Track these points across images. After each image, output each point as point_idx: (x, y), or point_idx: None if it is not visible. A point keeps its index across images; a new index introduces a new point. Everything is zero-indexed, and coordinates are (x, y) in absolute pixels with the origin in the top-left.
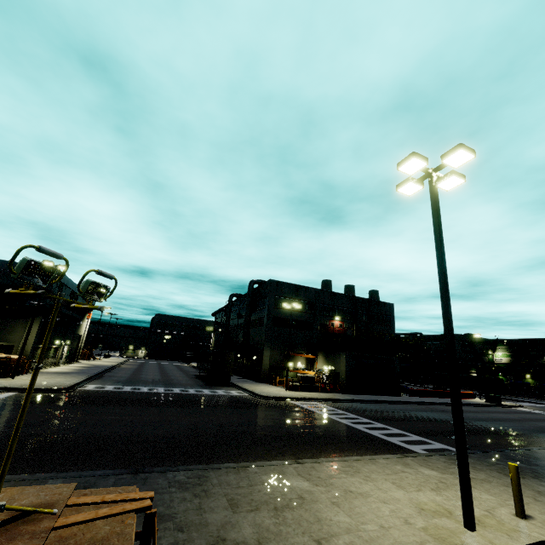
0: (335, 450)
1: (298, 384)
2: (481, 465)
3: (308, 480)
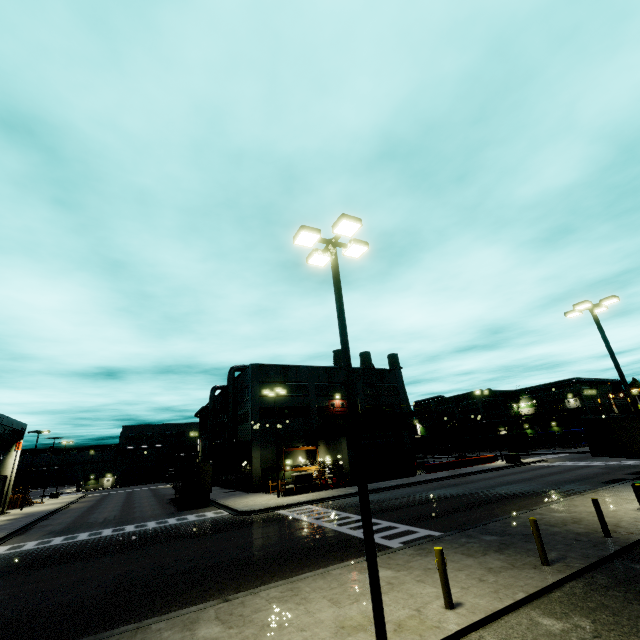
0: (293, 570)
1: (293, 486)
2: (449, 549)
3: (224, 623)
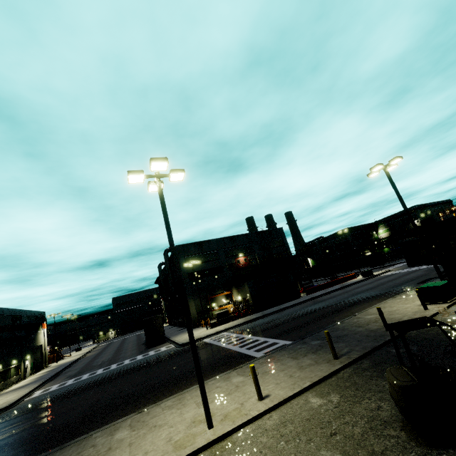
0: (192, 383)
1: (216, 321)
2: (286, 355)
3: (131, 428)
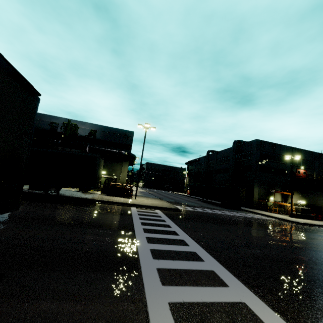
0: None
1: (298, 213)
2: None
3: None
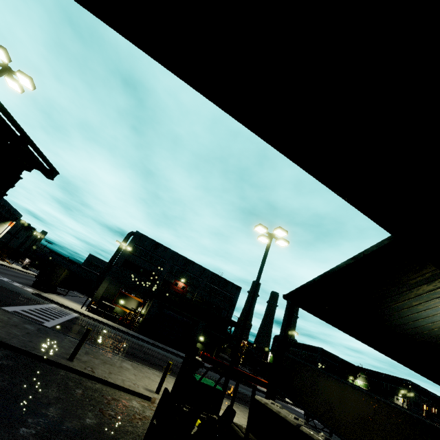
0: None
1: (96, 307)
2: None
3: None
